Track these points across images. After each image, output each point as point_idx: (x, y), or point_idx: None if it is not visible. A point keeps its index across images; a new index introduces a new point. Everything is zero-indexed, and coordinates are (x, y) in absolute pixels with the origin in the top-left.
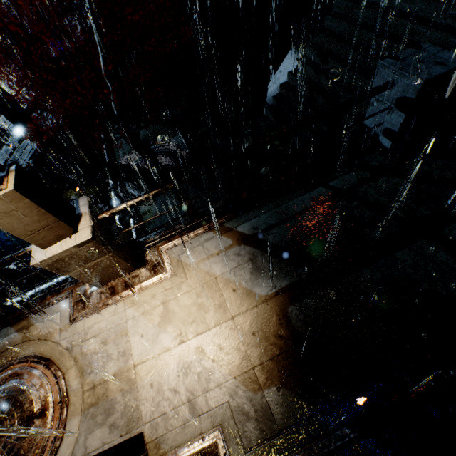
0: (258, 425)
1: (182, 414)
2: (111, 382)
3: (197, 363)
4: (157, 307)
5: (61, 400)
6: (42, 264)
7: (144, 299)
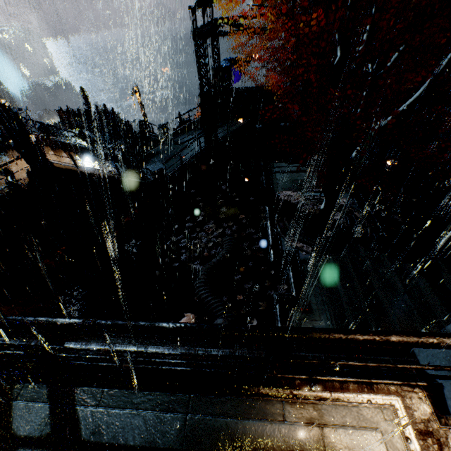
0: None
1: None
2: None
3: None
4: None
5: None
6: None
7: None
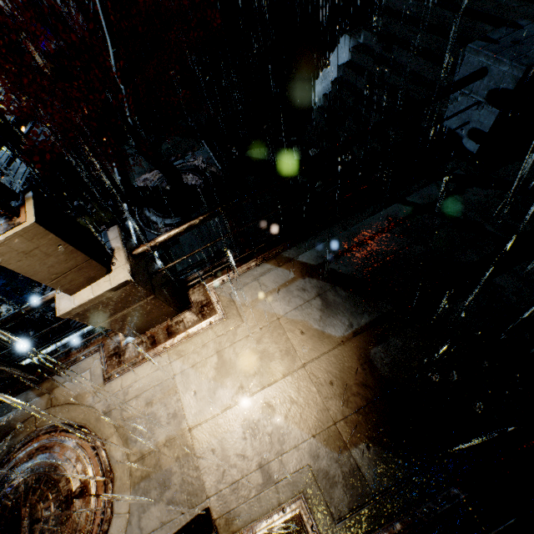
0: (348, 490)
1: (255, 483)
2: (163, 450)
3: (265, 421)
4: (210, 357)
5: (104, 475)
6: (70, 314)
7: (193, 349)
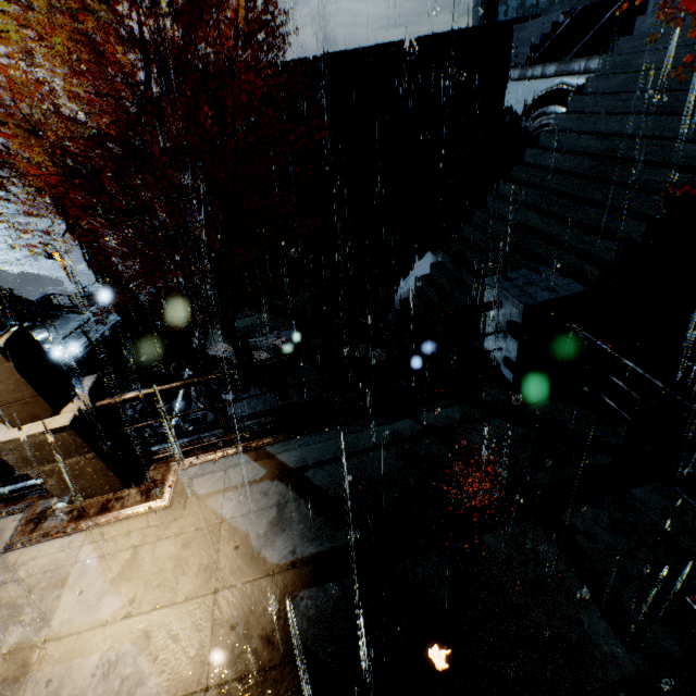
0: None
1: None
2: None
3: (131, 657)
4: (125, 551)
5: None
6: None
7: (115, 535)
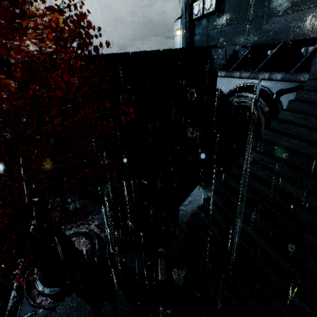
0: None
1: None
2: None
3: None
4: None
5: None
6: None
7: None
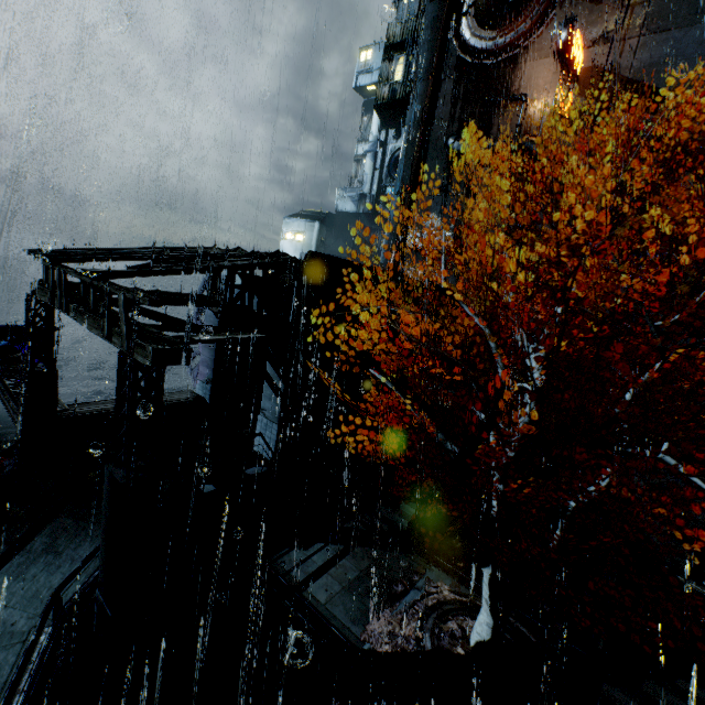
0: None
1: None
2: None
3: None
4: None
5: None
6: None
7: None
